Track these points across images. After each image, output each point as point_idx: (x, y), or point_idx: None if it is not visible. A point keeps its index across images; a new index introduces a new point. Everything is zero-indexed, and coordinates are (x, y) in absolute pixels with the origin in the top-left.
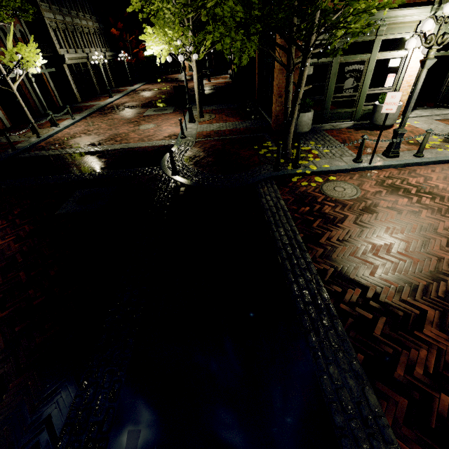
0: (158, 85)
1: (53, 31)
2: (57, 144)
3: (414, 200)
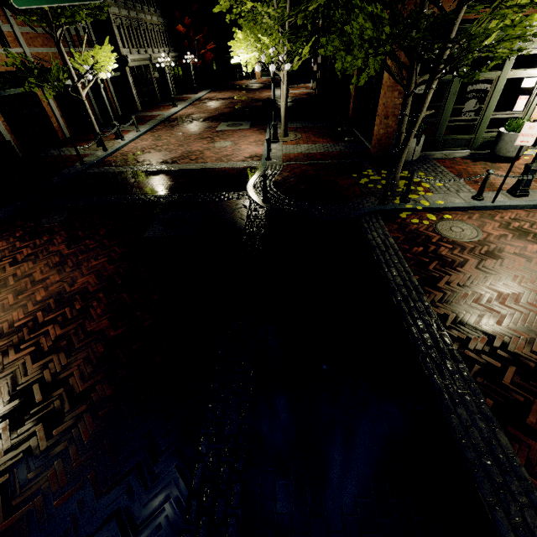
0: (226, 94)
1: (117, 29)
2: (126, 159)
3: None
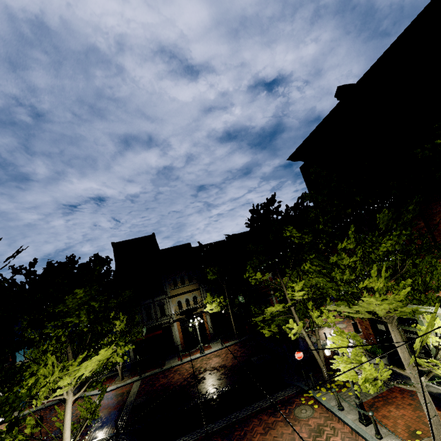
0: None
1: None
2: None
3: (307, 439)
